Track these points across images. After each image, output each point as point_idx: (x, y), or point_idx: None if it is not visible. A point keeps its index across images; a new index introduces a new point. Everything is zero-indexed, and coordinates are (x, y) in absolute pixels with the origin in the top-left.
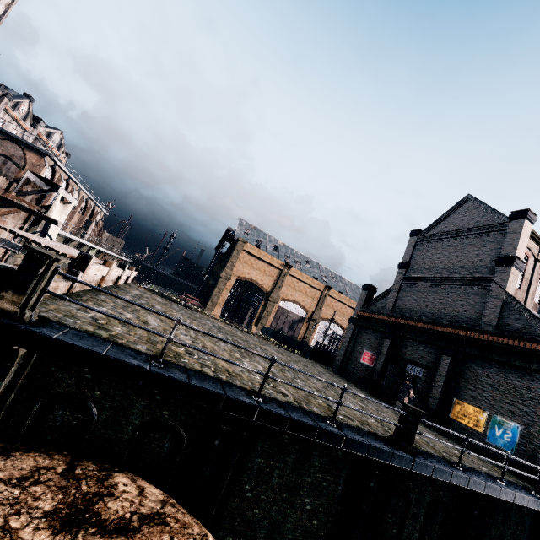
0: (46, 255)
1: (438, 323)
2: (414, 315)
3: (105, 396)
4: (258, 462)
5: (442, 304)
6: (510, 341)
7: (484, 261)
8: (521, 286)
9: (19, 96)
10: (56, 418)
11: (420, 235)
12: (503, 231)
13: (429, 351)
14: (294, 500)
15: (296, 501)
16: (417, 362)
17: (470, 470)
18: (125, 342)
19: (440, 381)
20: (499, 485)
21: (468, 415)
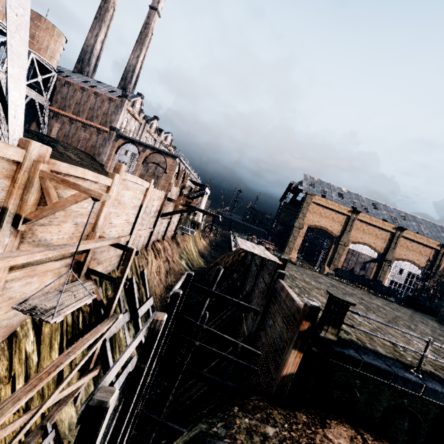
0: (349, 302)
1: None
2: None
3: (362, 384)
4: None
5: None
6: None
7: None
8: None
9: (152, 119)
10: (333, 395)
11: None
12: None
13: None
14: None
15: None
16: None
17: None
18: (370, 346)
19: None
20: None
21: None
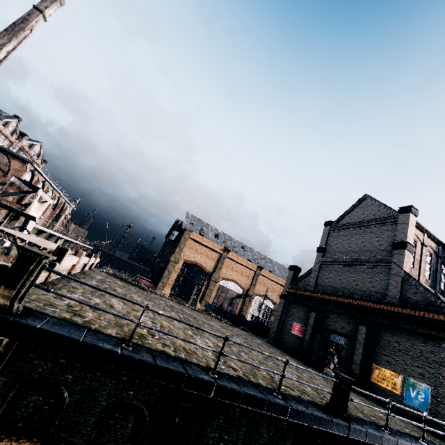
0: (38, 253)
1: (353, 297)
2: (333, 290)
3: (76, 379)
4: (213, 437)
5: (354, 281)
6: (412, 311)
7: (384, 245)
8: (414, 265)
9: (10, 117)
10: (29, 404)
11: (332, 225)
12: (395, 222)
13: (348, 322)
14: None
15: None
16: (339, 332)
17: (396, 432)
18: (97, 327)
19: (360, 349)
20: None
21: (386, 379)
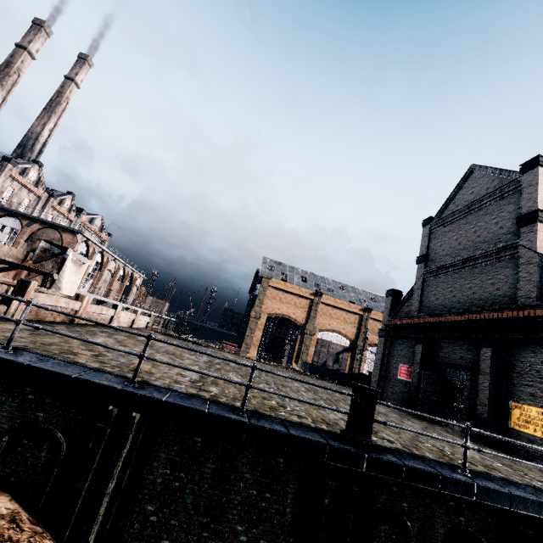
0: None
1: (470, 312)
2: (443, 309)
3: None
4: (163, 474)
5: (470, 288)
6: None
7: (505, 227)
8: None
9: (63, 194)
10: None
11: (432, 222)
12: (517, 188)
13: (468, 348)
14: (220, 528)
15: (223, 529)
16: (456, 364)
17: (494, 479)
18: None
19: (485, 381)
20: (541, 498)
21: (532, 420)
